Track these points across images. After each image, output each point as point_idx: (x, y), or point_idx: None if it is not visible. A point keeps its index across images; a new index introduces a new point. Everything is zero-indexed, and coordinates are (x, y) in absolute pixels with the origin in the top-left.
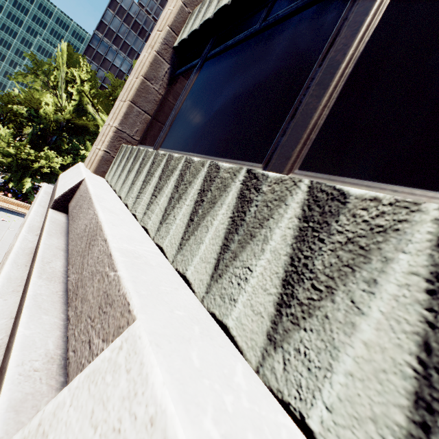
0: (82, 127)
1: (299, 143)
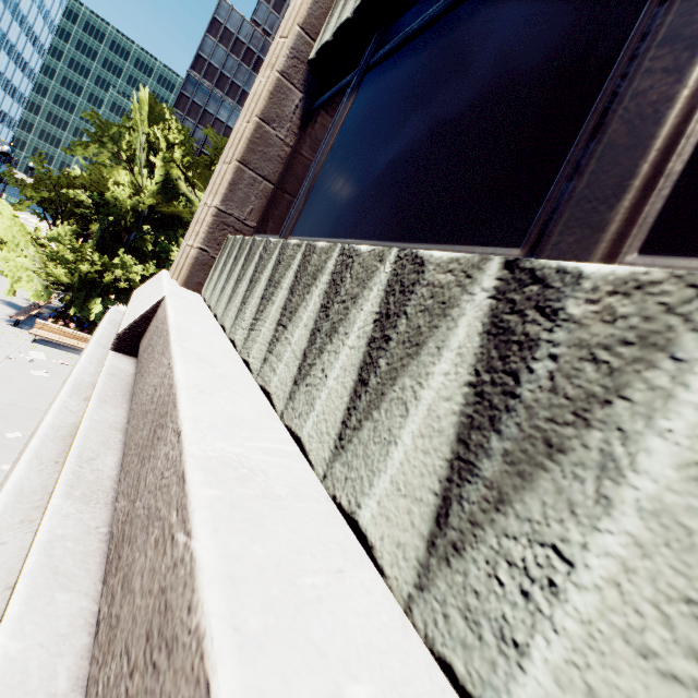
0: (172, 216)
1: (628, 187)
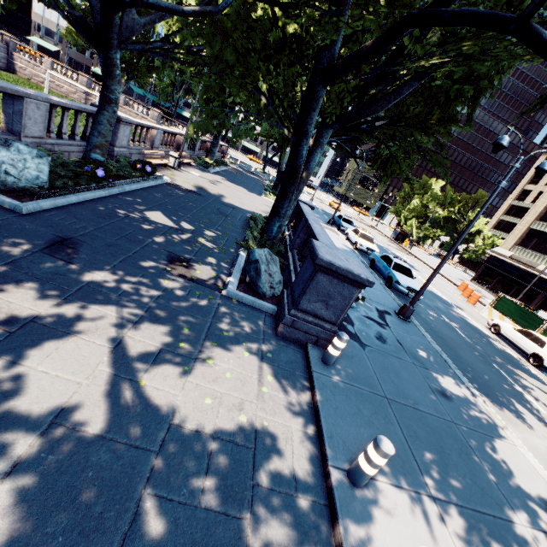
0: (445, 216)
1: None
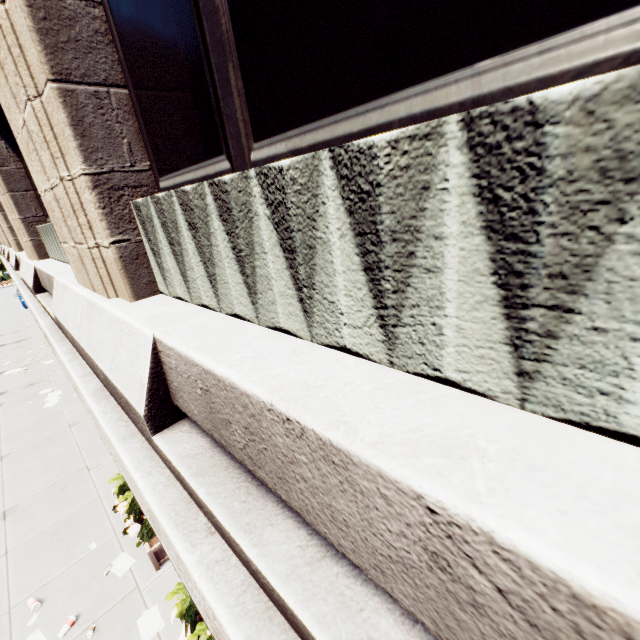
0: None
1: None
